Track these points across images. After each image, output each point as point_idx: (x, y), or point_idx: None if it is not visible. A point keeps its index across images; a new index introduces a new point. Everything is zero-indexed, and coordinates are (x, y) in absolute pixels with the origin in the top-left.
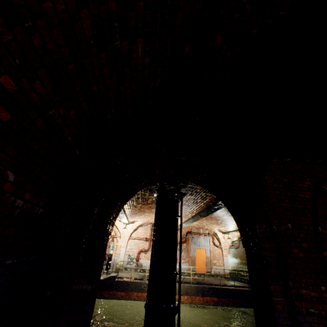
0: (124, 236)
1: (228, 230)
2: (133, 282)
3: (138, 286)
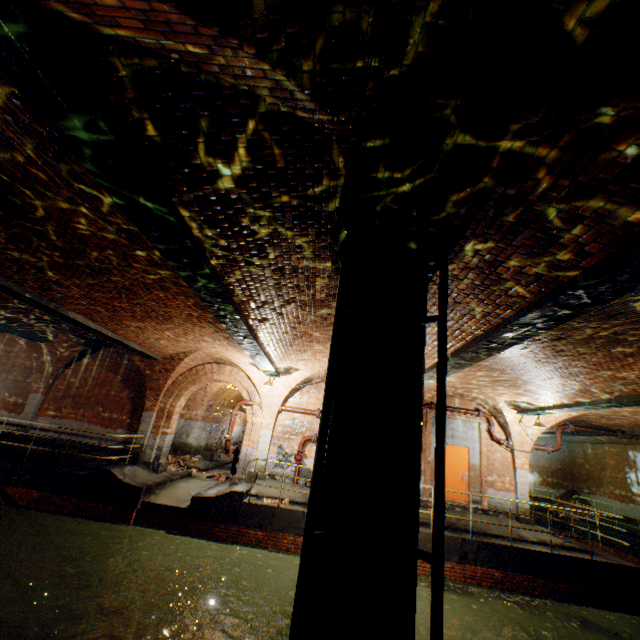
0: (270, 403)
1: (539, 405)
2: (284, 510)
3: (296, 521)
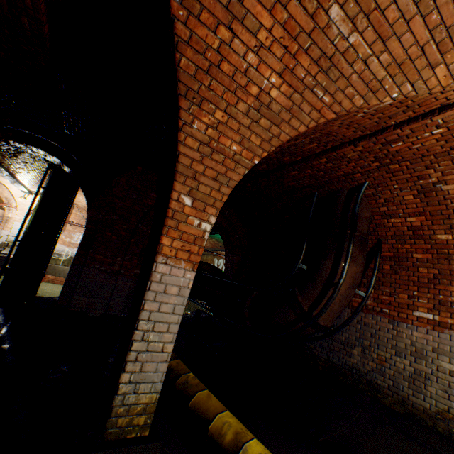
0: (24, 208)
1: None
2: None
3: None
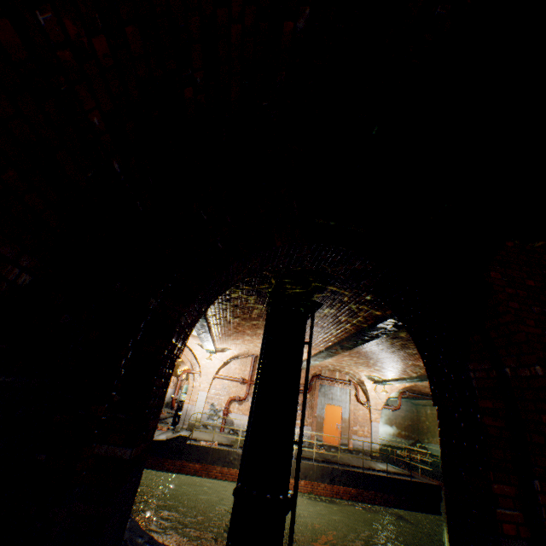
0: (207, 372)
1: (384, 378)
2: (215, 449)
3: (223, 456)
